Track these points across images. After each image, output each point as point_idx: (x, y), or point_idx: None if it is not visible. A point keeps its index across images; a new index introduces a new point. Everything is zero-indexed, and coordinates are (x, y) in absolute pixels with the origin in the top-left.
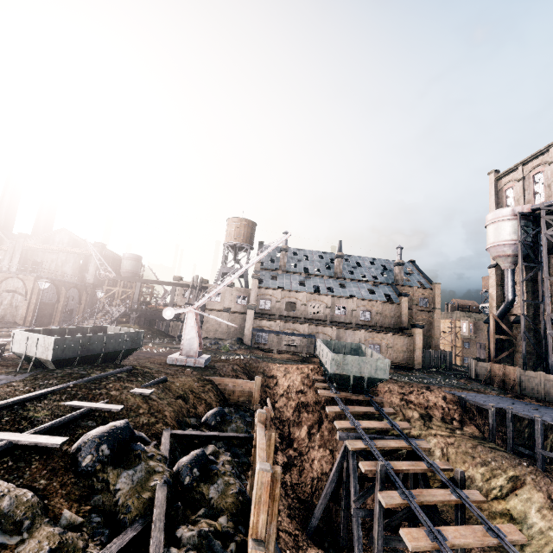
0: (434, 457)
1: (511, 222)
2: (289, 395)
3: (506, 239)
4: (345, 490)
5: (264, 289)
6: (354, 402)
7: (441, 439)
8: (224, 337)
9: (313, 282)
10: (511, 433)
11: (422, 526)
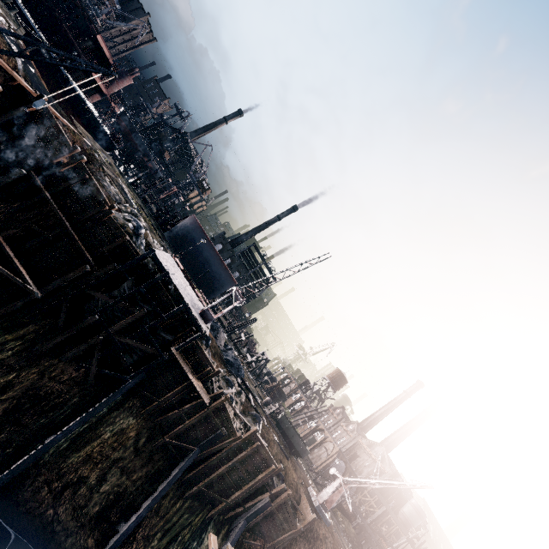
0: None
1: None
2: None
3: None
4: None
5: None
6: None
7: None
8: None
9: None
10: None
11: None
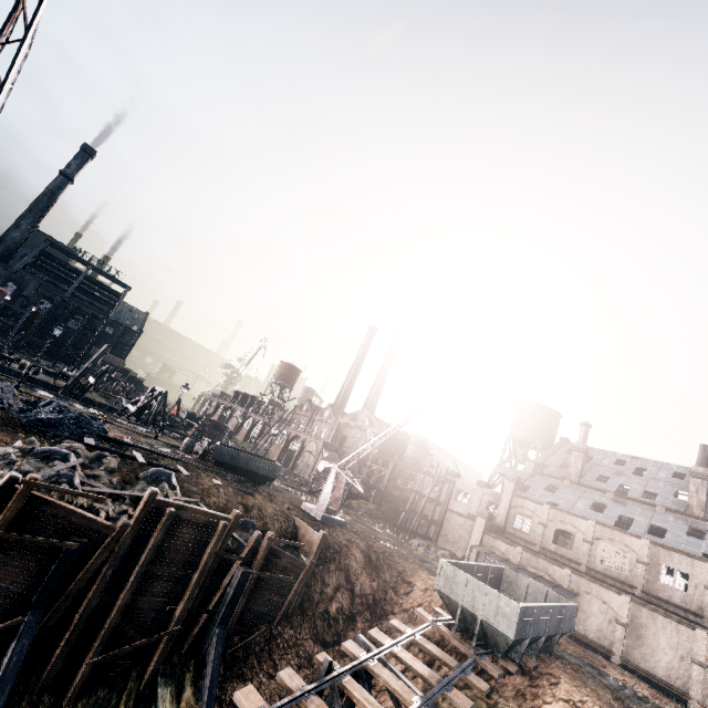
0: None
1: None
2: (414, 614)
3: None
4: None
5: (523, 500)
6: (494, 678)
7: None
8: (462, 554)
9: (624, 509)
10: None
11: None
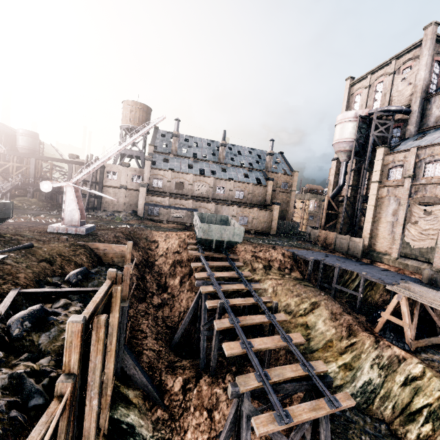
0: (267, 293)
1: (353, 123)
2: (167, 255)
3: (347, 137)
4: (199, 319)
5: (157, 170)
6: (218, 258)
7: (274, 281)
8: (122, 210)
9: (200, 165)
10: (321, 275)
11: (251, 336)
